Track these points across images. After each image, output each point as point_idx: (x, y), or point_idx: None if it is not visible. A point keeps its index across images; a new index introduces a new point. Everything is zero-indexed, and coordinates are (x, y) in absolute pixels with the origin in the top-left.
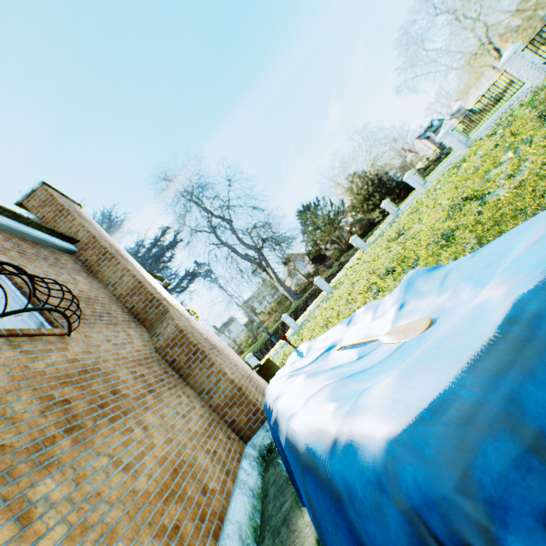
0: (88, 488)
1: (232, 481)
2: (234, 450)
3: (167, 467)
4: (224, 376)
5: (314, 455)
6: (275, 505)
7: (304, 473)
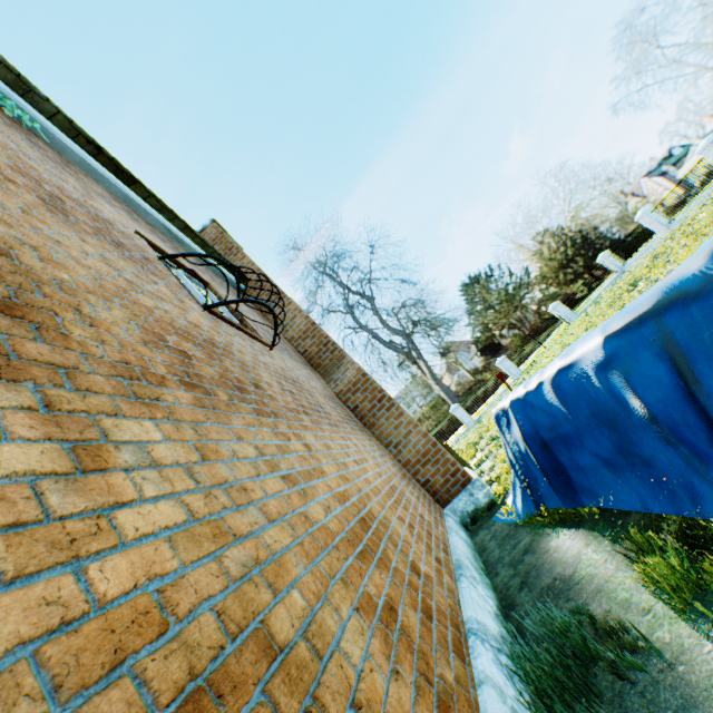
0: (335, 456)
1: (442, 528)
2: (433, 508)
3: (384, 482)
4: (415, 428)
5: (679, 287)
6: (504, 548)
7: (662, 313)
